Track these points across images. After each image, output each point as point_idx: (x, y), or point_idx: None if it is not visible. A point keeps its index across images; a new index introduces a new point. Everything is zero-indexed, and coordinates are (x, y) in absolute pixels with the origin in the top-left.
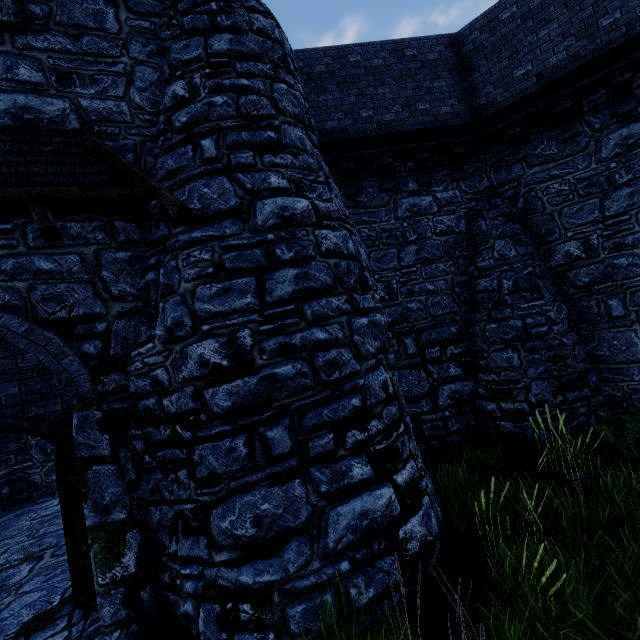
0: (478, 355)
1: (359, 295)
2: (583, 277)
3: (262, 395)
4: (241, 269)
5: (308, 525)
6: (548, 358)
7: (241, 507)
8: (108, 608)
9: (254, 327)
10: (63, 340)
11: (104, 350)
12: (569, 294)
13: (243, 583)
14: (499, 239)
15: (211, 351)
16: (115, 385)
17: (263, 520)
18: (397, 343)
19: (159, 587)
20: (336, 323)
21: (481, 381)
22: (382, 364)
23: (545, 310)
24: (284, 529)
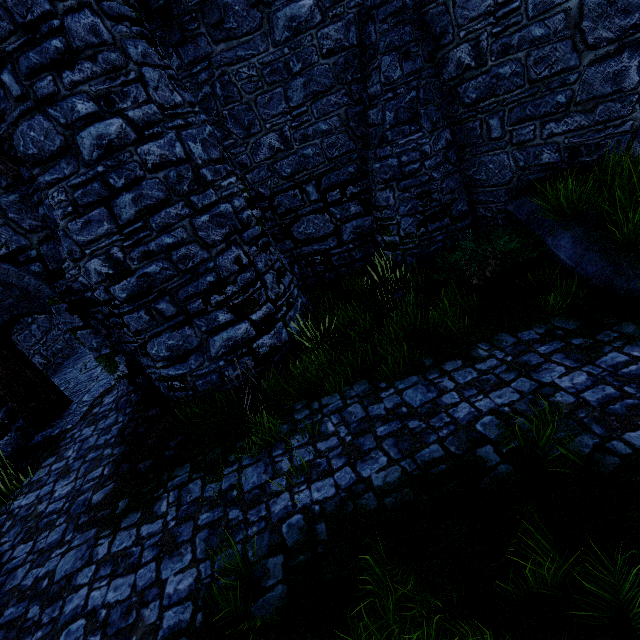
0: (371, 193)
1: (199, 194)
2: (471, 93)
3: (144, 287)
4: (91, 203)
5: (201, 347)
6: (416, 195)
7: (158, 344)
8: (123, 387)
9: (120, 244)
10: (16, 267)
11: (45, 268)
12: (458, 115)
13: (171, 375)
14: (386, 54)
15: (99, 266)
16: (65, 287)
17: (173, 348)
18: (300, 192)
19: (148, 376)
20: (180, 227)
21: (374, 217)
22: (235, 244)
23: (420, 144)
24: (187, 350)
